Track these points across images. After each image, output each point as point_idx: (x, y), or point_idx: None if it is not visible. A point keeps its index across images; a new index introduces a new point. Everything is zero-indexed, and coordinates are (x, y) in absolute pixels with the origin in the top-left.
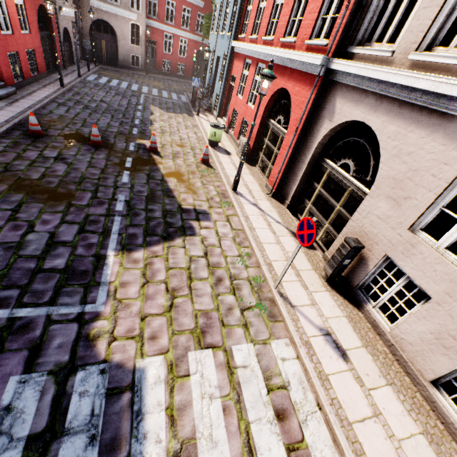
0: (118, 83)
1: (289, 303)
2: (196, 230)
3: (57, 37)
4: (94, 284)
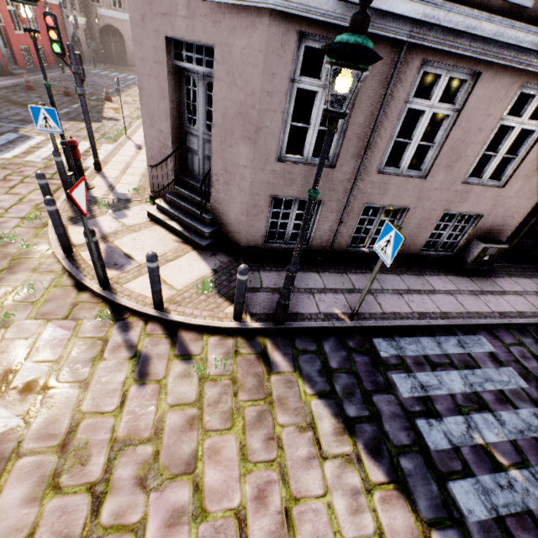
0: (118, 74)
1: (129, 139)
2: (103, 122)
3: (66, 40)
4: (29, 124)
